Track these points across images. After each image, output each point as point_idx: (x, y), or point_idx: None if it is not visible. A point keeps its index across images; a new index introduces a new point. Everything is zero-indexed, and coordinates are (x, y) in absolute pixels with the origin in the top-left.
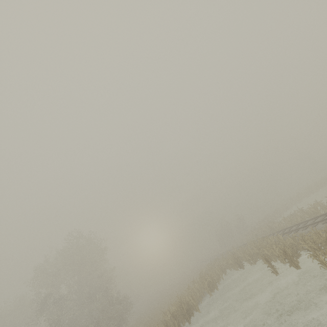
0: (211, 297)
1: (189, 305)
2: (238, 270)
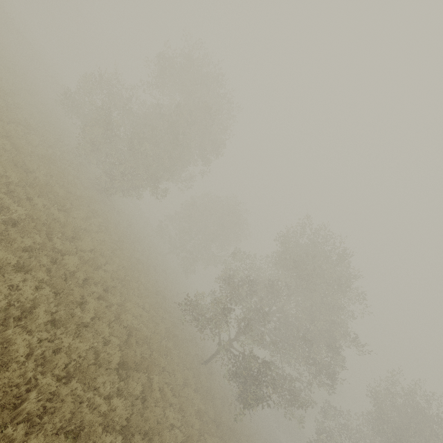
0: None
1: None
2: None
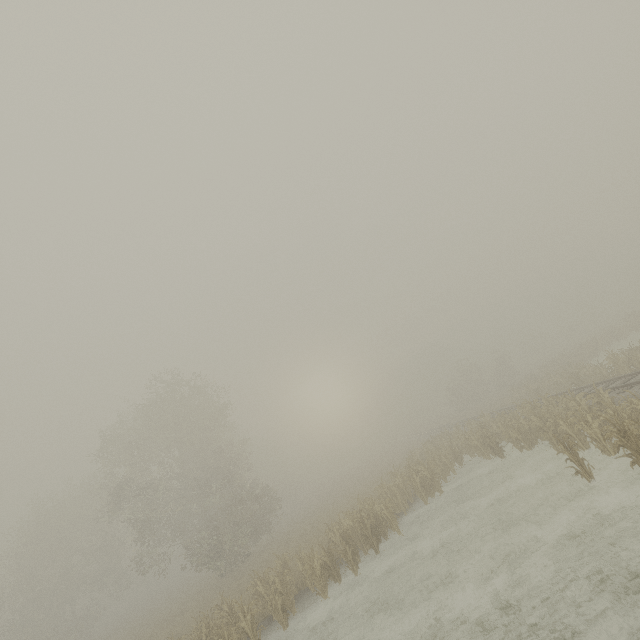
0: (426, 505)
1: (379, 519)
2: (490, 459)
